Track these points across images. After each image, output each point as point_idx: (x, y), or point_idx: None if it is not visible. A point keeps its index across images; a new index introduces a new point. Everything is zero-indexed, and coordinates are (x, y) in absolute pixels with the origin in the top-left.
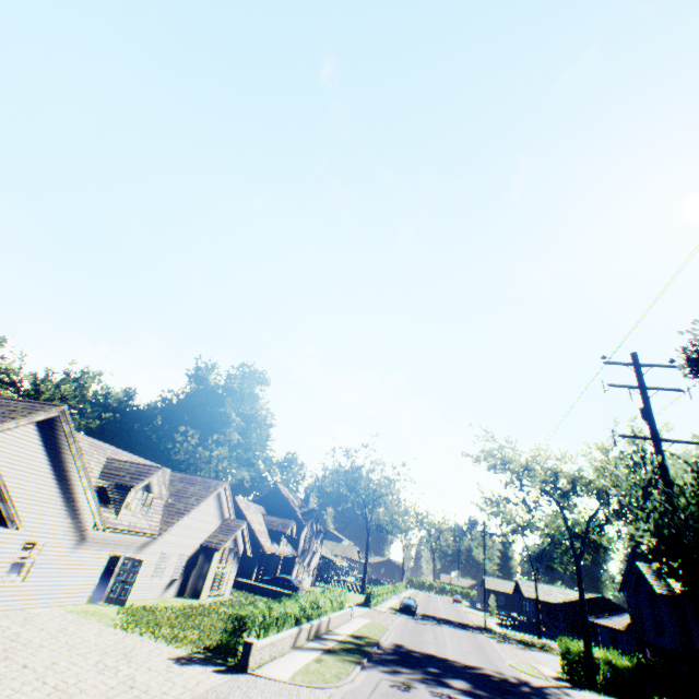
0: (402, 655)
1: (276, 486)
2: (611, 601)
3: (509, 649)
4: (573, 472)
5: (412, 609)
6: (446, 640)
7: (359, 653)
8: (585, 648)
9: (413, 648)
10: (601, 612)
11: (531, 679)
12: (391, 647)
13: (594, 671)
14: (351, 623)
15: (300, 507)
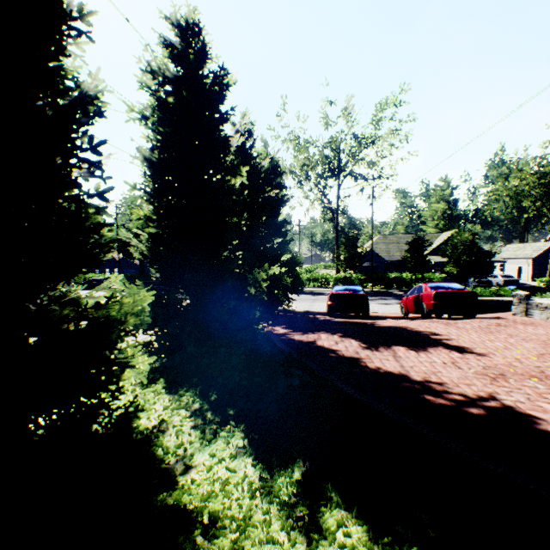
0: None
1: None
2: None
3: None
4: None
5: None
6: None
7: None
8: None
9: None
10: None
11: None
12: None
13: None
14: None
15: None
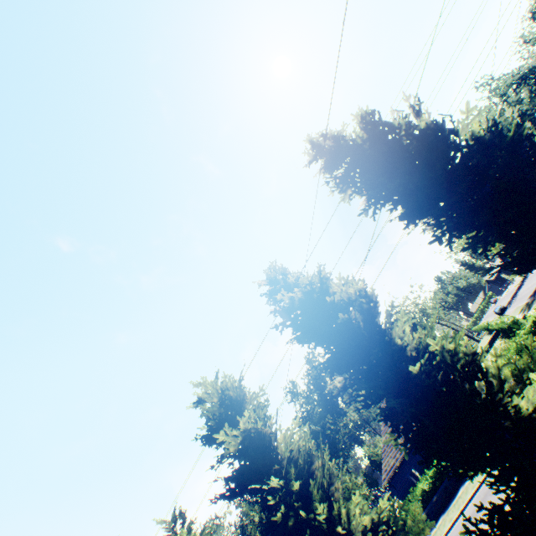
0: (535, 291)
1: None
2: None
3: None
4: None
5: (503, 308)
6: (529, 285)
7: (532, 302)
8: None
9: (532, 292)
10: None
11: None
12: (529, 298)
13: None
14: None
15: None
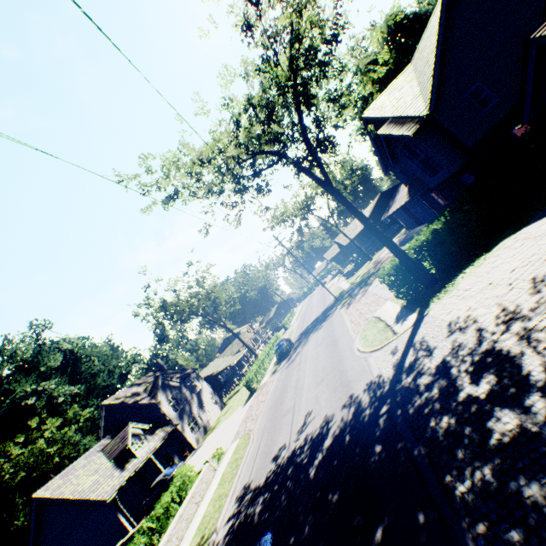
0: None
1: (104, 406)
2: (387, 190)
3: (355, 311)
4: (247, 96)
5: (285, 351)
6: (305, 376)
7: None
8: (401, 259)
9: (259, 478)
10: (388, 203)
11: (383, 365)
12: (226, 533)
13: (423, 269)
14: (206, 496)
15: (146, 390)
